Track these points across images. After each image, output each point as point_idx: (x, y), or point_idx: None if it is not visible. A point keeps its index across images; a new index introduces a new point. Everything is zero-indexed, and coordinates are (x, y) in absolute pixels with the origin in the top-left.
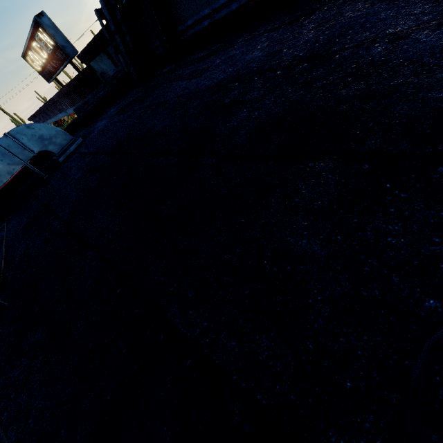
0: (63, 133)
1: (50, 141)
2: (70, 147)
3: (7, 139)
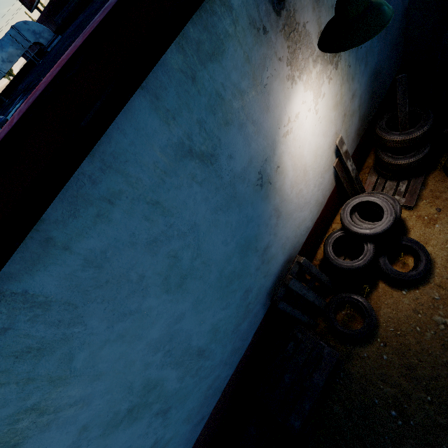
0: (48, 31)
1: (40, 36)
2: (54, 41)
3: (14, 31)
